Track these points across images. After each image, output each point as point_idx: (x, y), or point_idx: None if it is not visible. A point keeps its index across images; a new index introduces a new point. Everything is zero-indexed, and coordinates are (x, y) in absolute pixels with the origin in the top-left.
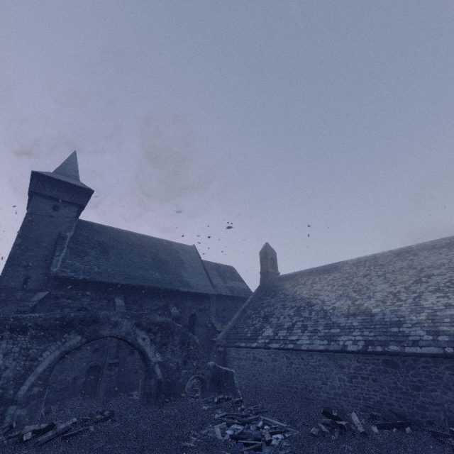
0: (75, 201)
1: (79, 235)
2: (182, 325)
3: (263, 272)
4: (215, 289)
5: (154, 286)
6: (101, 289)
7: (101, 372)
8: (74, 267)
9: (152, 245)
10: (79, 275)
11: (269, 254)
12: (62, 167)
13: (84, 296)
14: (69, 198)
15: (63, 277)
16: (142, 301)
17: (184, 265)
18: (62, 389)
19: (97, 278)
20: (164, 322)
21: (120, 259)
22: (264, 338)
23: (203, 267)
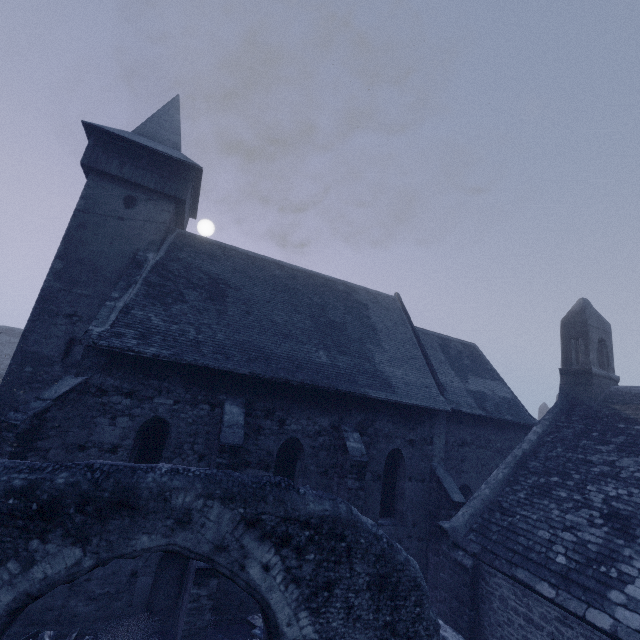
0: (166, 190)
1: (173, 259)
2: (370, 473)
3: (572, 372)
4: (444, 395)
5: (311, 384)
6: (198, 380)
7: (188, 566)
8: (146, 325)
9: (314, 290)
10: (149, 346)
11: (595, 328)
12: (150, 123)
13: (161, 393)
14: (155, 183)
15: (110, 348)
16: (286, 412)
17: (377, 336)
18: (106, 596)
19: (187, 355)
20: (329, 517)
21: (246, 315)
22: (639, 610)
23: (418, 344)
